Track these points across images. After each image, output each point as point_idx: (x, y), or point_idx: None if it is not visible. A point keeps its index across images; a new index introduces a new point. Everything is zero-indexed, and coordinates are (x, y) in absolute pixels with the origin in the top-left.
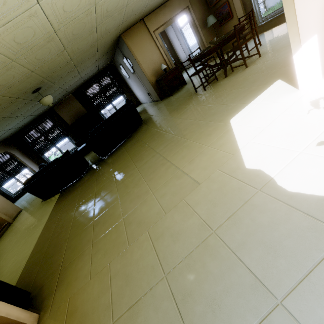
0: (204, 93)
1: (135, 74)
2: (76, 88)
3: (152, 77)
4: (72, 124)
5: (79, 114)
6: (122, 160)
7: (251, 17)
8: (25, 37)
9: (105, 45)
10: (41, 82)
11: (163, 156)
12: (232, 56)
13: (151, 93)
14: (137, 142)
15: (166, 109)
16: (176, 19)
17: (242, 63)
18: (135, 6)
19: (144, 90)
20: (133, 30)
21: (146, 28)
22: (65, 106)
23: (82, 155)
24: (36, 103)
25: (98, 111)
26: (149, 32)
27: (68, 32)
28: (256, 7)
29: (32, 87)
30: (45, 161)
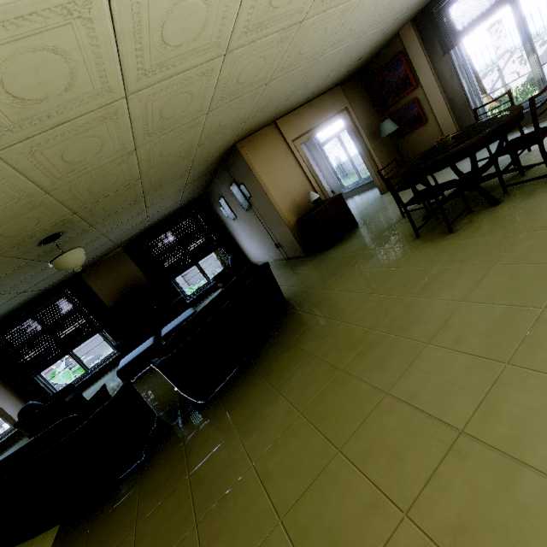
0: (457, 237)
1: (254, 211)
2: (133, 238)
3: (289, 215)
4: (114, 306)
5: (132, 284)
6: (278, 428)
7: (466, 119)
8: (40, 84)
9: (205, 158)
10: (66, 221)
11: (539, 471)
12: (488, 167)
13: (284, 243)
14: (303, 360)
15: (345, 274)
16: (329, 125)
17: (513, 178)
18: (277, 91)
19: (265, 240)
20: (258, 138)
21: (279, 135)
22: (105, 270)
23: (130, 376)
24: (44, 266)
25: (171, 279)
26: (284, 142)
27: (154, 106)
28: (477, 103)
29: (40, 230)
30: (41, 389)
